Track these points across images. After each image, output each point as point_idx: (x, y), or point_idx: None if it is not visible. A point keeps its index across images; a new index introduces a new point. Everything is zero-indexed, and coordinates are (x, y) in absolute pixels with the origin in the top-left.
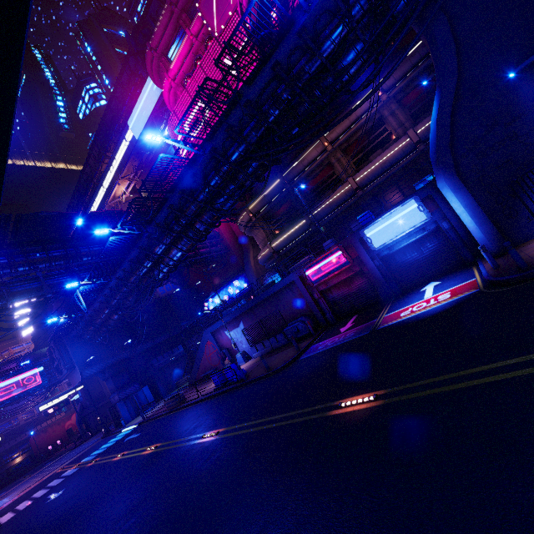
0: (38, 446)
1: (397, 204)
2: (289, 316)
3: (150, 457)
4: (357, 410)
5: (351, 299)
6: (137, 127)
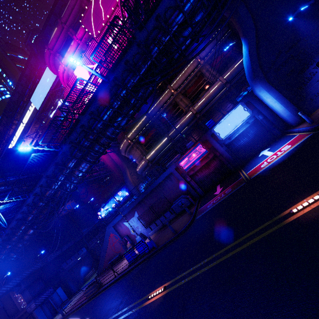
0: None
1: (230, 110)
2: (171, 198)
3: None
4: None
5: (211, 176)
6: (37, 101)
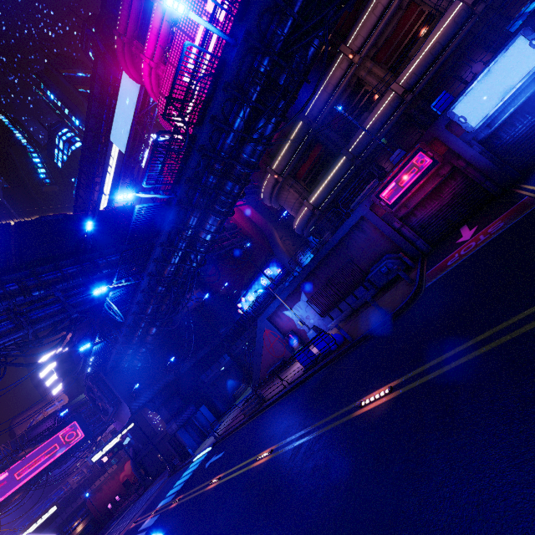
0: (97, 508)
1: (494, 56)
2: (365, 263)
3: (275, 464)
4: None
5: (445, 213)
6: (121, 140)
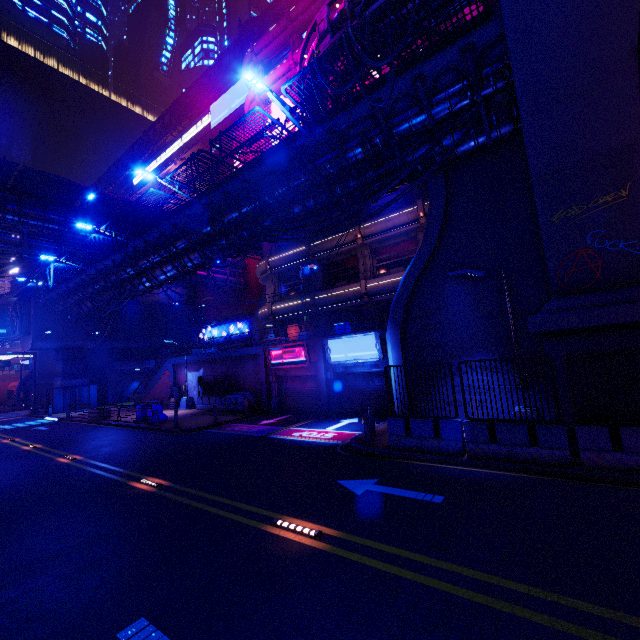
0: None
1: (363, 331)
2: (243, 385)
3: (20, 453)
4: (139, 488)
5: (299, 397)
6: (217, 115)
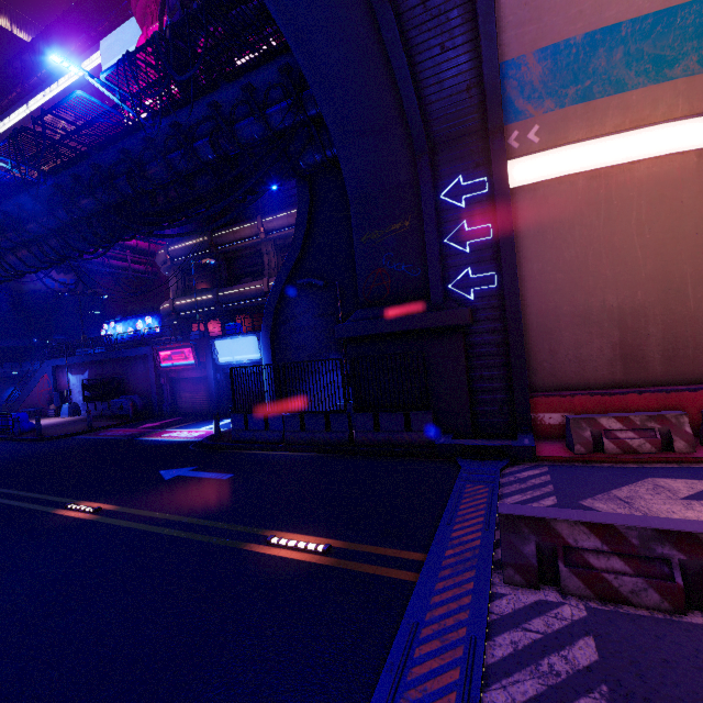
0: None
1: (249, 332)
2: (133, 389)
3: None
4: None
5: (193, 399)
6: (109, 56)
